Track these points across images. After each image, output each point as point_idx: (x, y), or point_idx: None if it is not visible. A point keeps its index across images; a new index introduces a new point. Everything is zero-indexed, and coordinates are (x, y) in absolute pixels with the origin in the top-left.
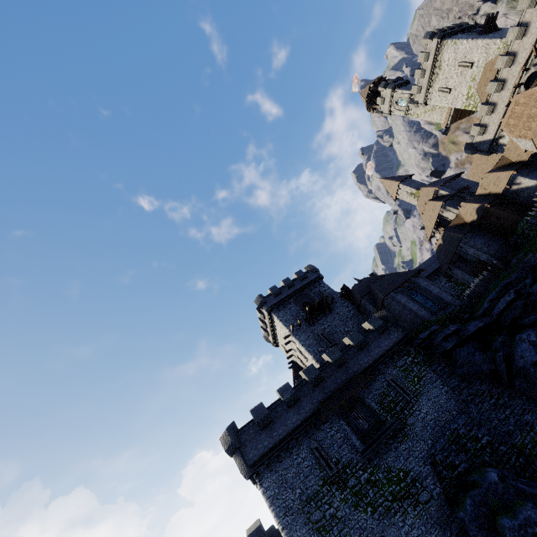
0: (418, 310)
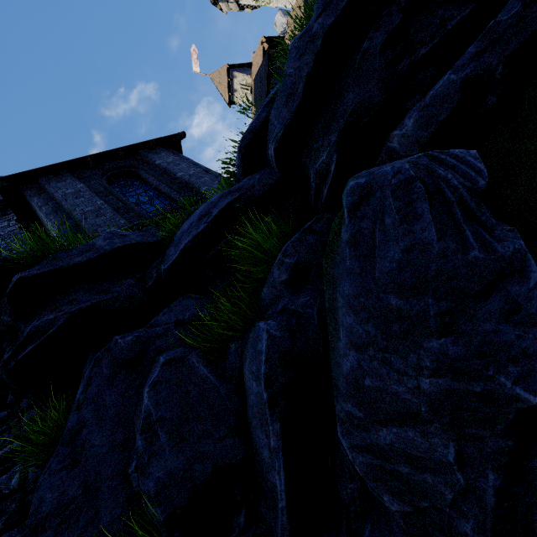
0: (90, 212)
